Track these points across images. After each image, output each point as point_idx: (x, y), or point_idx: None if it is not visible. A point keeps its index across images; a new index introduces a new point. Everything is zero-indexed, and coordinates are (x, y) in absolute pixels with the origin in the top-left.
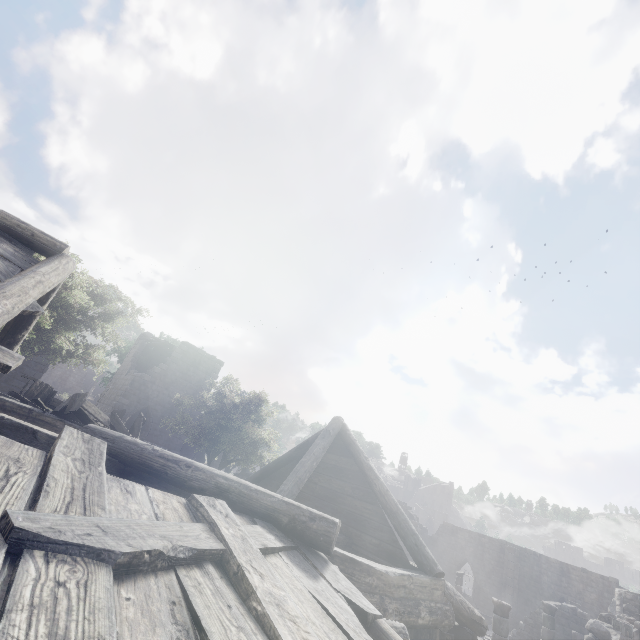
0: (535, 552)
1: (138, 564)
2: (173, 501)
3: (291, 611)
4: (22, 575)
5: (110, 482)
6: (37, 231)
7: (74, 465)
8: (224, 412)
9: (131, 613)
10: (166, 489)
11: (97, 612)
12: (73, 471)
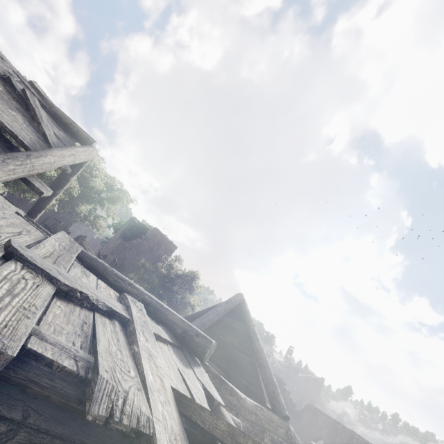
0: None
1: (72, 296)
2: (111, 291)
3: (157, 362)
4: (6, 266)
5: (77, 265)
6: (81, 129)
7: (58, 246)
8: (169, 277)
9: (58, 312)
10: None
11: (38, 297)
12: (56, 248)
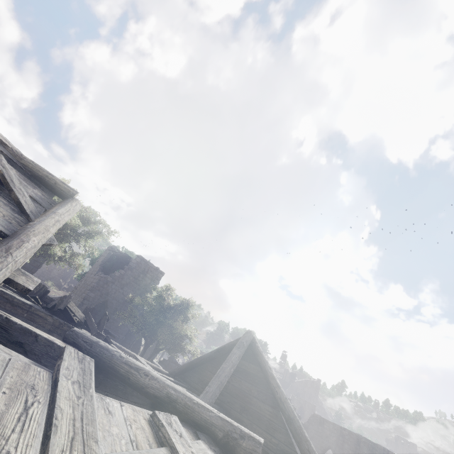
0: (385, 448)
1: None
2: (140, 418)
3: None
4: None
5: (96, 402)
6: (59, 181)
7: (73, 389)
8: (162, 312)
9: None
10: (124, 386)
11: None
12: (73, 397)
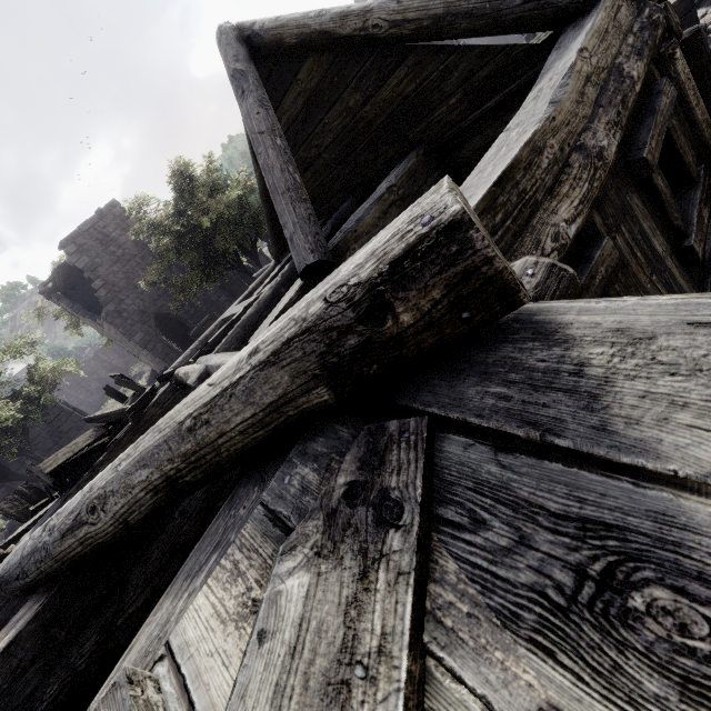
0: None
1: None
2: None
3: None
4: None
5: None
6: None
7: None
8: (182, 234)
9: None
10: None
11: None
12: None
